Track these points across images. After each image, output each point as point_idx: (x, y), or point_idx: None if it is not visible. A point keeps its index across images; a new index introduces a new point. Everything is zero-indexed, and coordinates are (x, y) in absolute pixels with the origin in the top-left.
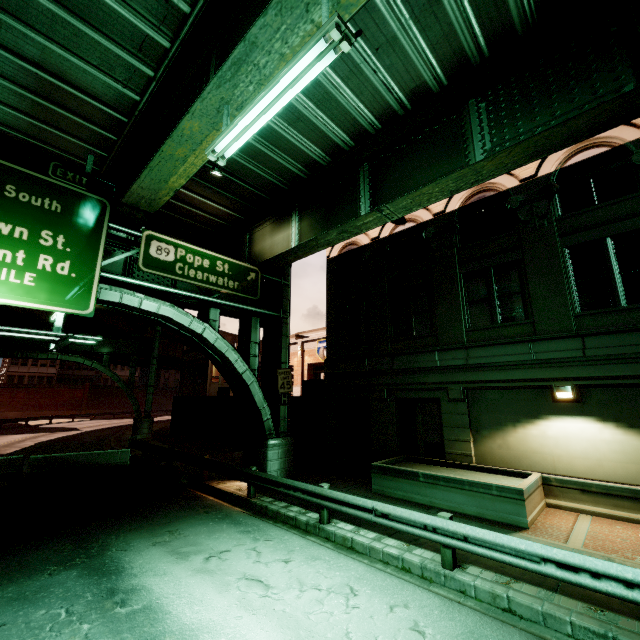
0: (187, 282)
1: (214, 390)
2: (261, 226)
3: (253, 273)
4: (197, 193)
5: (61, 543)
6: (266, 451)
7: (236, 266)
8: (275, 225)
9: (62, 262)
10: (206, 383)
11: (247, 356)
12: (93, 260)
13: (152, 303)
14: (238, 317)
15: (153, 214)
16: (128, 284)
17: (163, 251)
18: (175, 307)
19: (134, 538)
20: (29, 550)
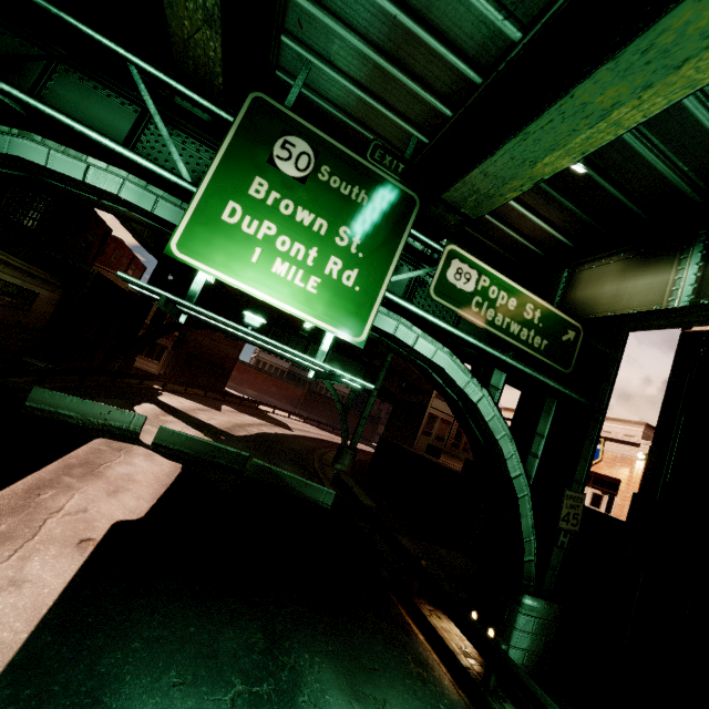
0: (480, 326)
1: (422, 444)
2: (598, 261)
3: (572, 331)
4: (521, 201)
5: (254, 626)
6: (516, 611)
7: (551, 316)
8: (633, 262)
9: (350, 269)
10: (416, 433)
11: (524, 452)
12: (382, 273)
13: (428, 344)
14: (522, 389)
15: (473, 220)
16: (404, 311)
17: (462, 276)
18: (453, 356)
19: (330, 681)
20: (224, 617)
